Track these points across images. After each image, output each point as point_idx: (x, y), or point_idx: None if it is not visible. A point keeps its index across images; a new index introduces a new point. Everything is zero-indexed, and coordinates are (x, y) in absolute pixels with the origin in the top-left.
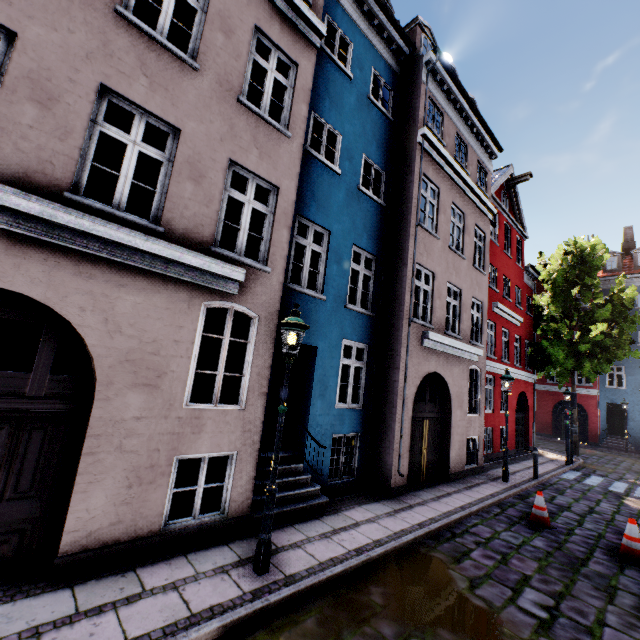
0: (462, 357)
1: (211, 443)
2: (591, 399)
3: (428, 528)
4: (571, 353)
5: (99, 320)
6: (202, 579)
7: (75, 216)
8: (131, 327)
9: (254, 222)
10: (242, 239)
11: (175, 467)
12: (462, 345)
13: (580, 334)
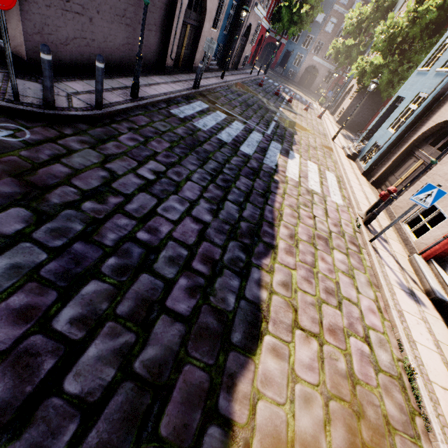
0: (259, 16)
1: None
2: (282, 46)
3: (241, 80)
4: (290, 20)
5: None
6: (215, 78)
7: None
8: None
9: None
10: None
11: None
12: (262, 11)
13: (298, 8)
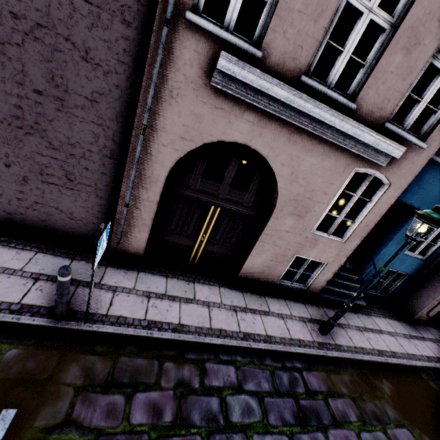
0: None
1: (316, 254)
2: None
3: (434, 365)
4: None
5: (288, 173)
6: (294, 320)
7: (304, 100)
8: (303, 180)
9: (425, 72)
10: (416, 112)
11: (293, 259)
12: None
13: None
